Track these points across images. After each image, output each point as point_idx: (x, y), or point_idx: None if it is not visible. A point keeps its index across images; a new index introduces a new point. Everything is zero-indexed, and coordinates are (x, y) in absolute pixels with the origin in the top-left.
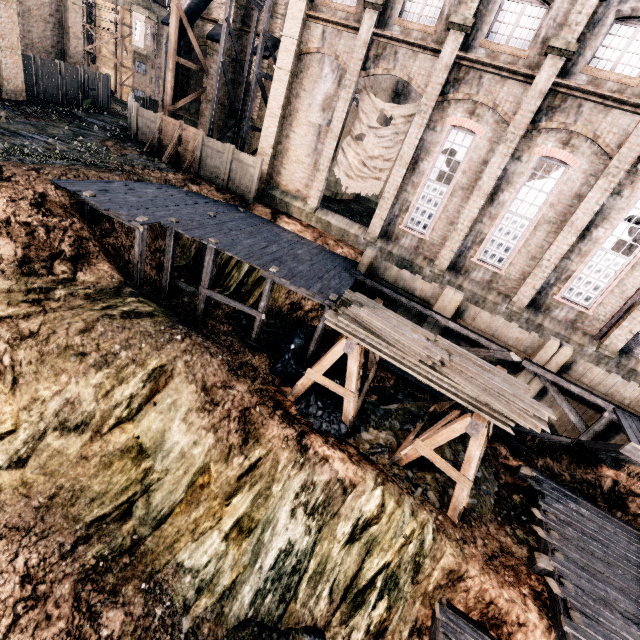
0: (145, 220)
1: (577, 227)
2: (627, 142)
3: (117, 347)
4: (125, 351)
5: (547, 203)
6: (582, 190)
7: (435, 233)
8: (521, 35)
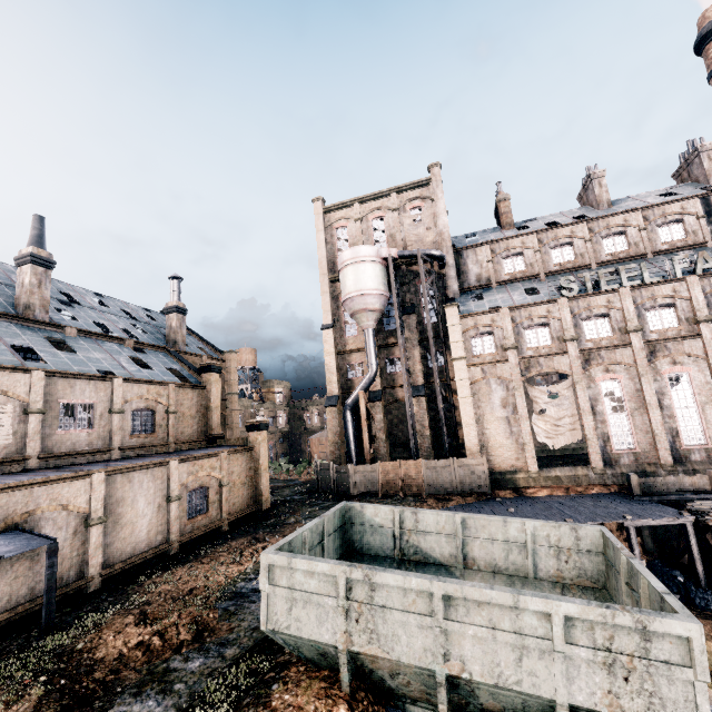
0: None
1: None
2: (707, 350)
3: None
4: None
5: (695, 394)
6: (707, 379)
7: (641, 444)
8: (603, 331)
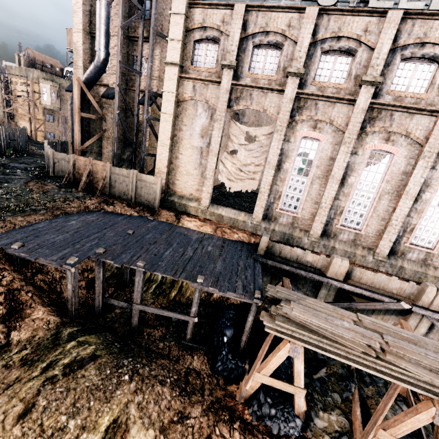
0: (75, 260)
1: (411, 194)
2: (432, 134)
3: (63, 418)
4: (73, 420)
5: (384, 180)
6: (407, 169)
7: (304, 211)
8: (338, 75)
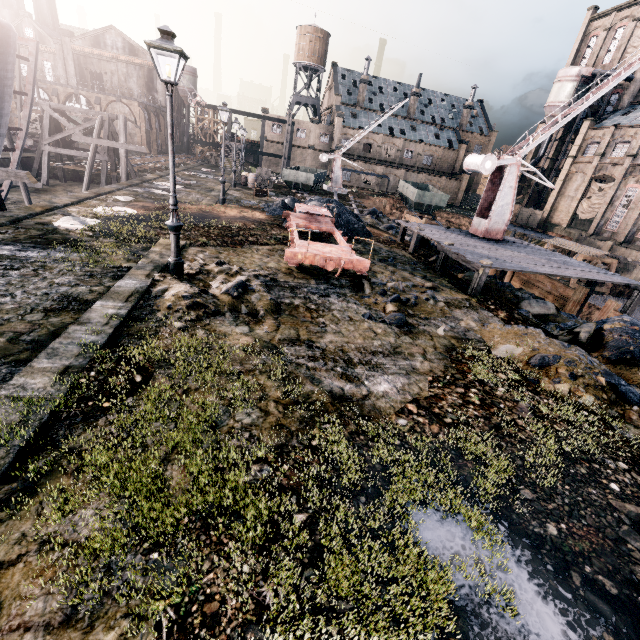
0: None
1: None
2: None
3: None
4: None
5: None
6: None
7: (619, 229)
8: None
